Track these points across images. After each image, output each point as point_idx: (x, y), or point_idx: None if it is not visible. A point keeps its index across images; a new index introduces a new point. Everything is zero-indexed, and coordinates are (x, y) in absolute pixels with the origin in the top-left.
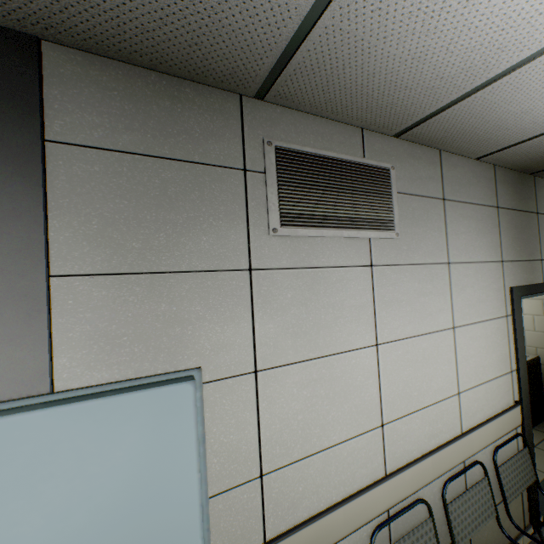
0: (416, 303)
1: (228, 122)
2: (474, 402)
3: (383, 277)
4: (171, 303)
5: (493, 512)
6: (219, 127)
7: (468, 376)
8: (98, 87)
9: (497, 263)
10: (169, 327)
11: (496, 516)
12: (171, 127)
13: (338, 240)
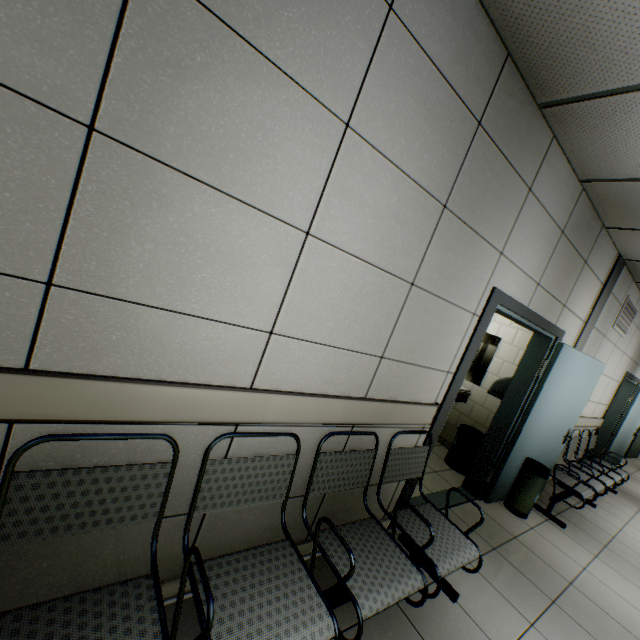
0: (611, 364)
1: (626, 288)
2: (597, 409)
3: (613, 351)
4: (593, 340)
5: (585, 448)
6: (624, 290)
7: (602, 398)
8: (620, 275)
9: (630, 359)
10: (590, 346)
11: (585, 450)
12: (620, 288)
13: (616, 333)
